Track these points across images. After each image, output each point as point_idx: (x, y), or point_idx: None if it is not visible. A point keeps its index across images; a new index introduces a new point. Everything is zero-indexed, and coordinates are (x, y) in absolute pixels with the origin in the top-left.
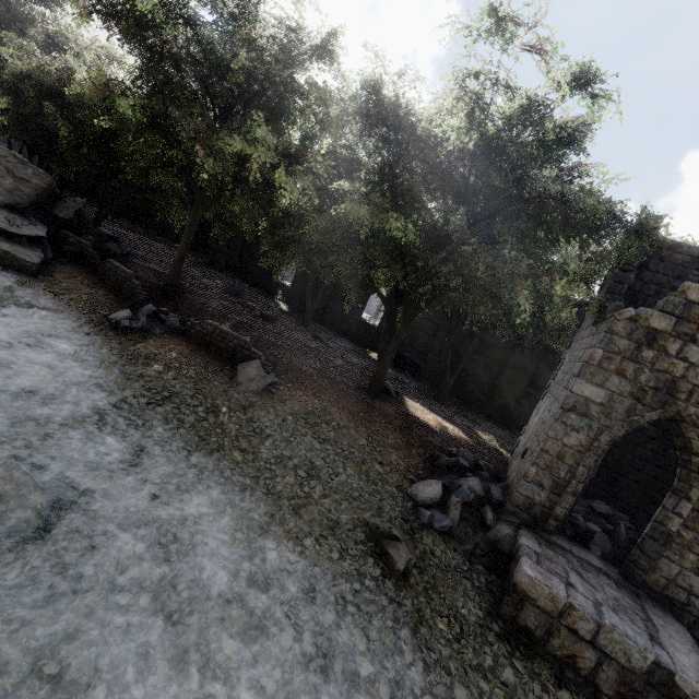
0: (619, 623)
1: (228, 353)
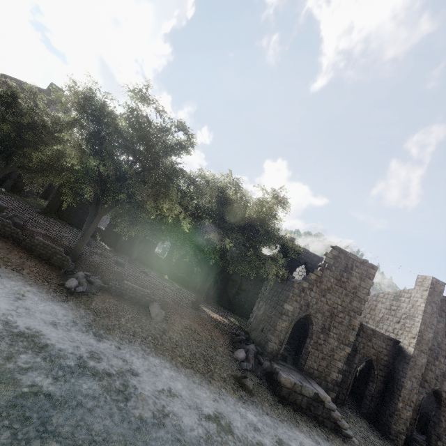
0: (306, 384)
1: (137, 299)
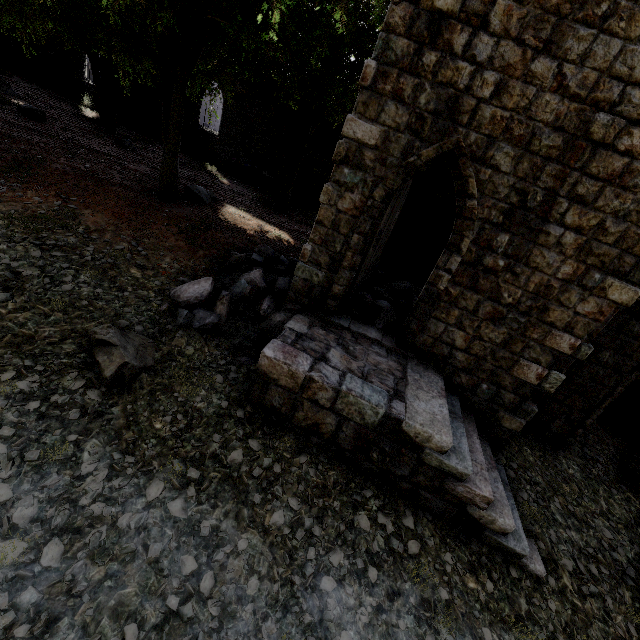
0: (360, 386)
1: None
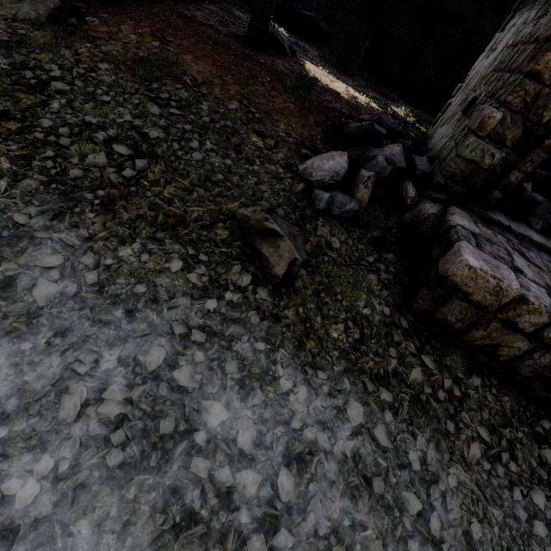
0: None
1: None
